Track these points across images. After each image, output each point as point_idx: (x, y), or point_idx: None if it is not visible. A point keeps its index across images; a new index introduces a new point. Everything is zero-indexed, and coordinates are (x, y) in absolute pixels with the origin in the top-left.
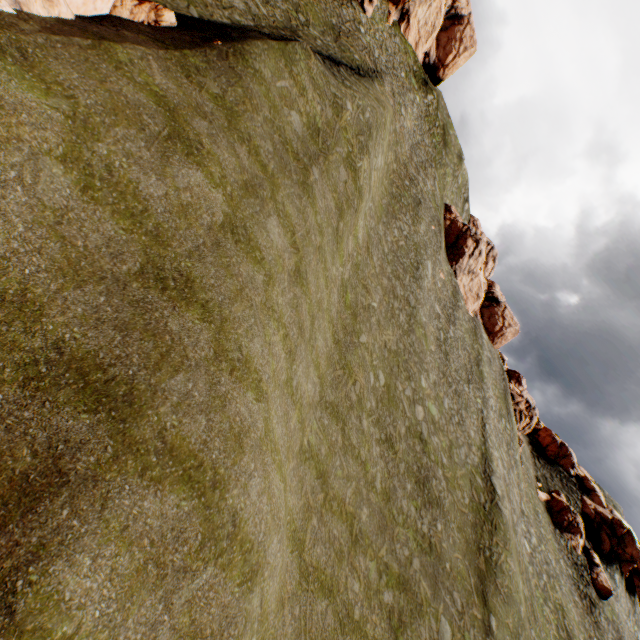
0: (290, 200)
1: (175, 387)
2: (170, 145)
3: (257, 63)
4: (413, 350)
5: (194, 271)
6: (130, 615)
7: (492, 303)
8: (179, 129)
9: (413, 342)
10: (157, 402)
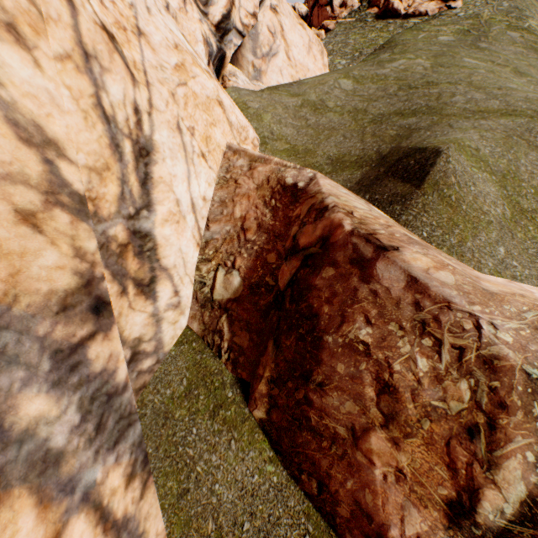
0: (473, 53)
1: (457, 100)
2: (380, 64)
3: (400, 38)
4: None
5: (429, 80)
6: (519, 158)
7: None
8: (380, 60)
9: None
10: (450, 105)
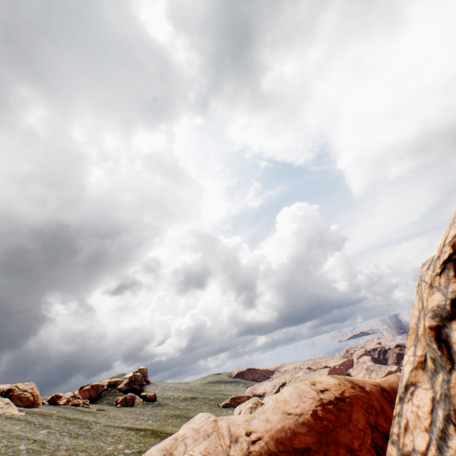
0: None
1: None
2: None
3: None
4: (97, 451)
5: None
6: None
7: (10, 394)
8: None
9: (92, 450)
10: None
